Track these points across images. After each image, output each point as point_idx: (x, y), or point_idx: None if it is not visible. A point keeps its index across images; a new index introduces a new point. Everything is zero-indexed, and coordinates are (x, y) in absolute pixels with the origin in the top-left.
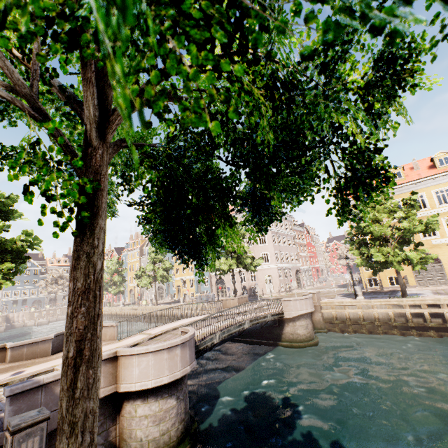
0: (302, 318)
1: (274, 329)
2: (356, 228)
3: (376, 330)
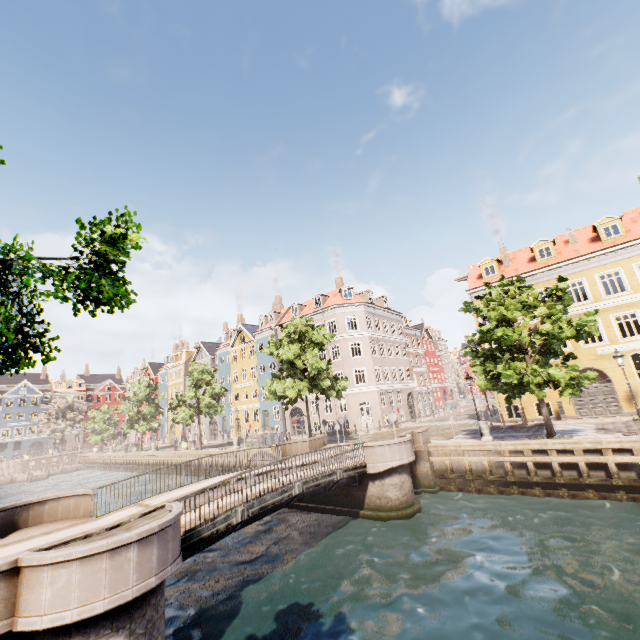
0: (395, 473)
1: (353, 490)
2: (480, 333)
3: (510, 489)
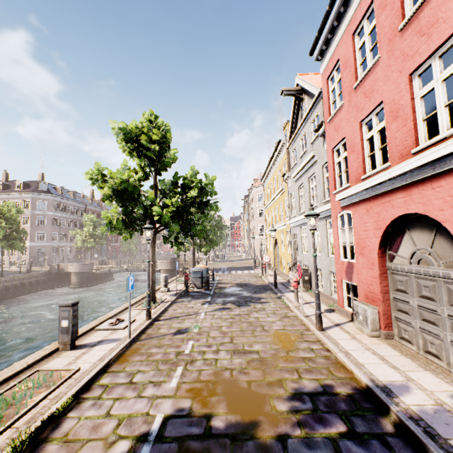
0: (162, 272)
1: None
2: None
3: None
